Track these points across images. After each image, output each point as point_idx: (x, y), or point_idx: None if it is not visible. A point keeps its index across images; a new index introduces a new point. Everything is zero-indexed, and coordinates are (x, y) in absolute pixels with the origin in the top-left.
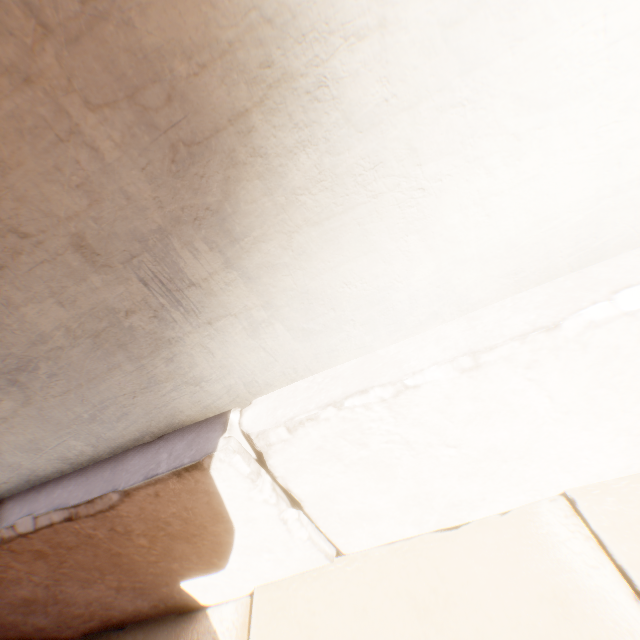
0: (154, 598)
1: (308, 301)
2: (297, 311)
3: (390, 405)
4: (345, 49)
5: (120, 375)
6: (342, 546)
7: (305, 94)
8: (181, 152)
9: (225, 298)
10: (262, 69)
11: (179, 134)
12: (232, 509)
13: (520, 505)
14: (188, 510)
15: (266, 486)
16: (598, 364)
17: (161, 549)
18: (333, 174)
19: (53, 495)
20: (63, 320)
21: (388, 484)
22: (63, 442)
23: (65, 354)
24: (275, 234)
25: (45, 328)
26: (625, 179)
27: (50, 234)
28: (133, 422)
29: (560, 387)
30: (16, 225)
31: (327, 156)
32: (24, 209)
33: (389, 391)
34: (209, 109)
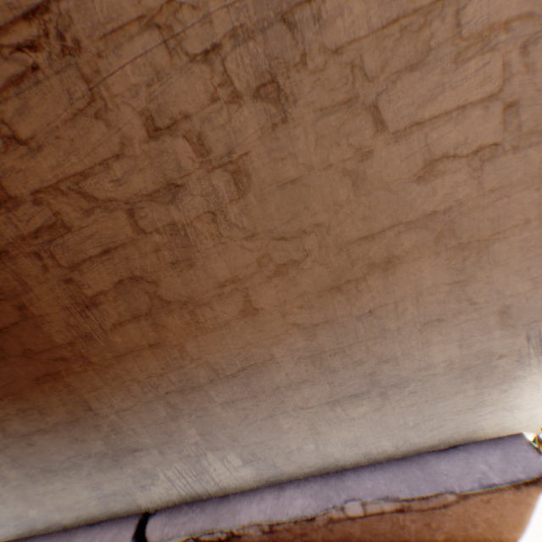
0: None
1: None
2: None
3: None
4: None
5: (459, 397)
6: None
7: None
8: None
9: None
10: None
11: None
12: (533, 520)
13: None
14: (499, 516)
15: None
16: None
17: None
18: None
19: (364, 484)
20: (451, 356)
21: None
22: (376, 441)
23: (433, 379)
24: None
25: (434, 360)
26: None
27: (488, 304)
28: (440, 432)
29: None
30: (471, 297)
31: None
32: (484, 288)
33: None
34: None
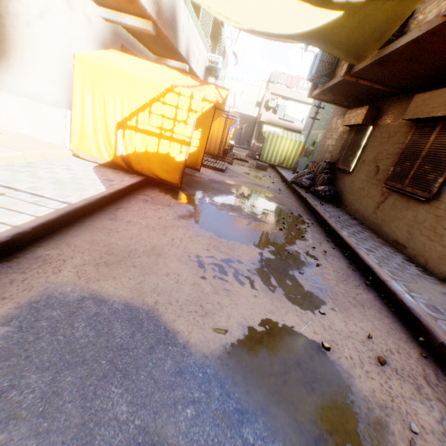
0: None
1: (2, 80)
2: (0, 80)
3: (0, 95)
4: (13, 58)
5: None
6: None
7: (9, 59)
8: None
9: None
10: (6, 54)
11: None
12: None
13: (15, 132)
14: None
15: None
16: (25, 108)
17: None
18: (9, 68)
19: None
20: None
21: None
22: None
23: None
24: (1, 69)
25: None
26: (39, 92)
27: None
28: None
29: (21, 108)
30: None
31: (9, 66)
32: None
33: (1, 93)
34: None
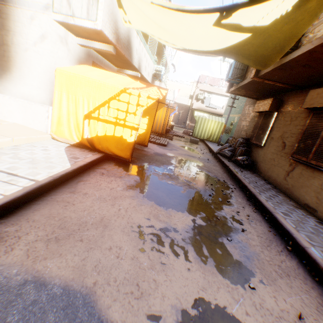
0: None
1: (6, 86)
2: (4, 87)
3: (3, 97)
4: (14, 72)
5: None
6: None
7: (11, 73)
8: (2, 70)
9: None
10: (9, 70)
11: (3, 69)
12: None
13: (12, 122)
14: None
15: None
16: (20, 105)
17: None
18: (11, 78)
19: None
20: None
21: (0, 108)
22: None
23: None
24: (6, 79)
25: None
26: (31, 94)
27: None
28: None
29: (17, 106)
30: None
31: (11, 77)
32: None
33: (4, 96)
34: (5, 69)
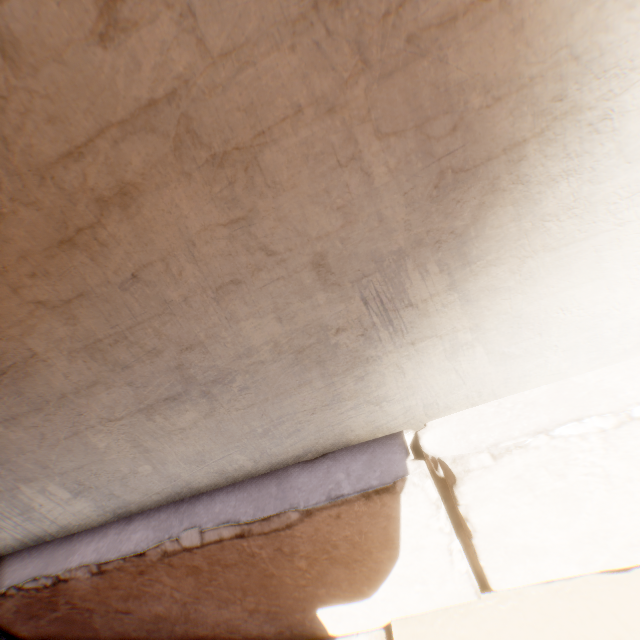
0: (282, 624)
1: (517, 325)
2: (502, 335)
3: (606, 436)
4: (639, 84)
5: (307, 391)
6: (494, 582)
7: (585, 126)
8: (447, 178)
9: (437, 319)
10: (552, 102)
11: (451, 161)
12: (405, 535)
13: None
14: (361, 534)
15: (441, 513)
16: None
17: (315, 573)
18: (586, 202)
19: (212, 509)
20: (274, 335)
21: (568, 518)
22: (227, 455)
23: (263, 368)
24: (508, 258)
25: (254, 342)
26: None
27: (294, 252)
28: (301, 439)
29: None
30: (266, 243)
31: (586, 184)
32: (279, 228)
33: (609, 421)
34: (488, 138)
